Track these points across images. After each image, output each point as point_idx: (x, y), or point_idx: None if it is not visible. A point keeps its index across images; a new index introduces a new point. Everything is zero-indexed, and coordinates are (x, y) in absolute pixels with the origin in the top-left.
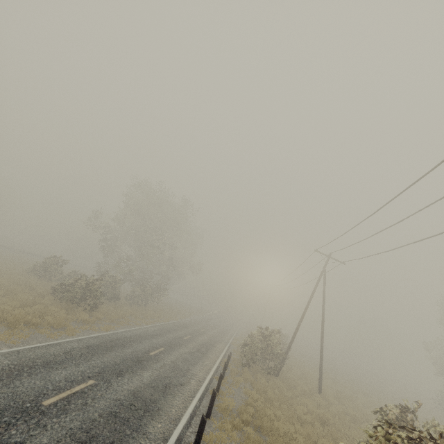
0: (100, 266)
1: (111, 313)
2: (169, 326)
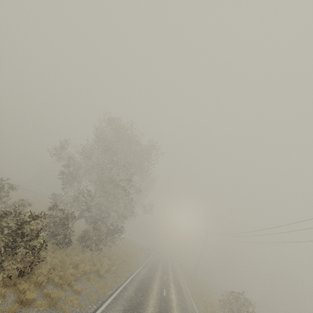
0: (56, 198)
1: (54, 277)
2: (132, 293)
